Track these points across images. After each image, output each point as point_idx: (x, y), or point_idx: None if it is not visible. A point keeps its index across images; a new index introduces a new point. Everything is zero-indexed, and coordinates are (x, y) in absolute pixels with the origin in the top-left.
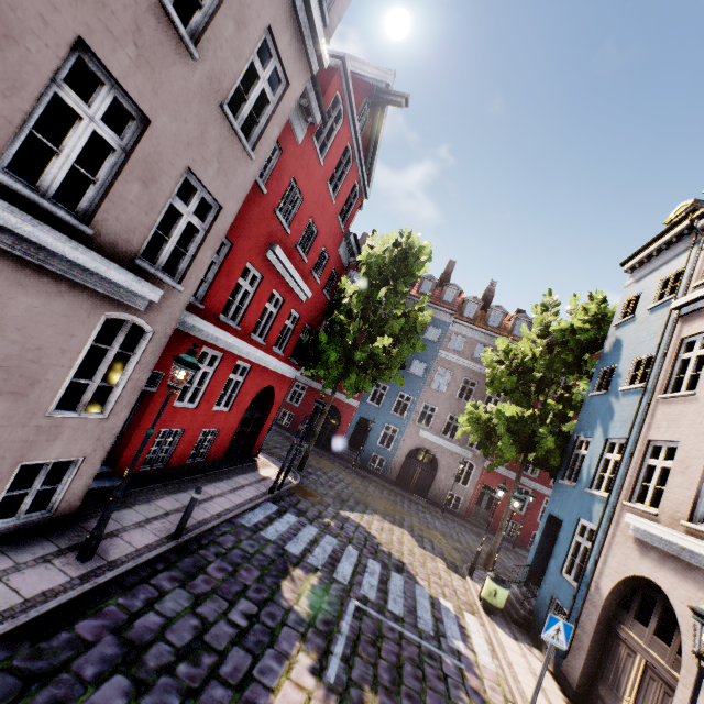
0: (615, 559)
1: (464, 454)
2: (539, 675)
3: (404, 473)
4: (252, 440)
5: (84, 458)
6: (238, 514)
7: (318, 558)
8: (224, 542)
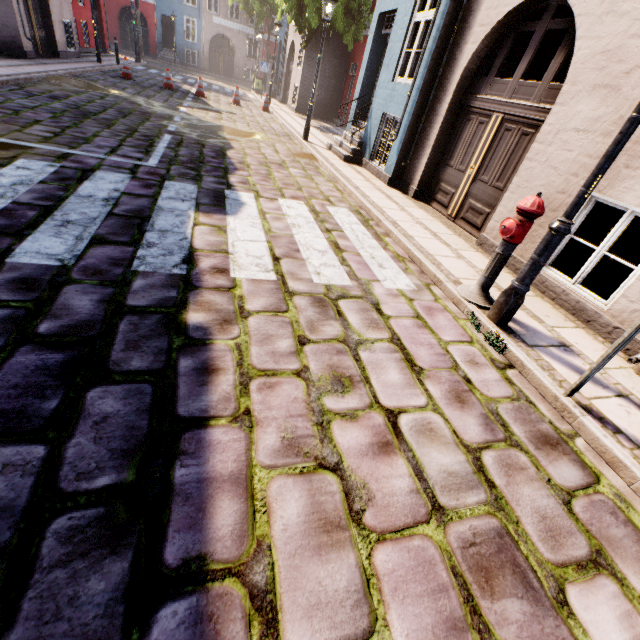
0: (289, 42)
1: (249, 33)
2: (262, 85)
3: (213, 61)
4: (102, 38)
5: (71, 22)
6: (131, 66)
7: (178, 78)
8: (137, 70)
